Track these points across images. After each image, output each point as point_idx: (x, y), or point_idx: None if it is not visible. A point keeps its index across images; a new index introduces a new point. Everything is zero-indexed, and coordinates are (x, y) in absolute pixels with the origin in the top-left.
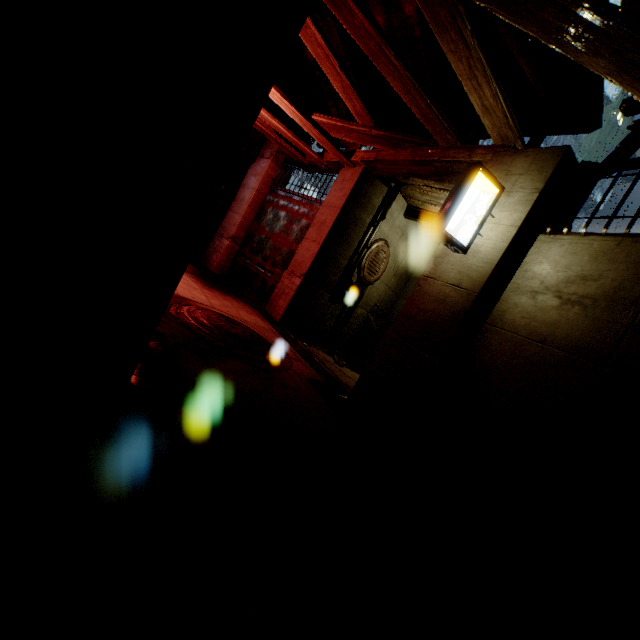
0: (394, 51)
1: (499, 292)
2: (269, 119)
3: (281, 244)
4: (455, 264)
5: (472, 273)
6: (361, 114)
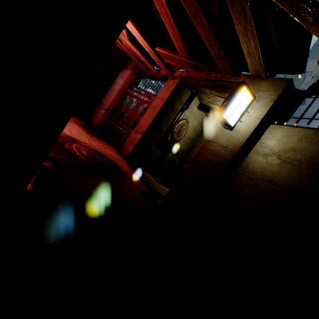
0: (204, 14)
1: (247, 153)
2: (132, 47)
3: (132, 116)
4: (225, 135)
5: (234, 141)
6: (182, 50)
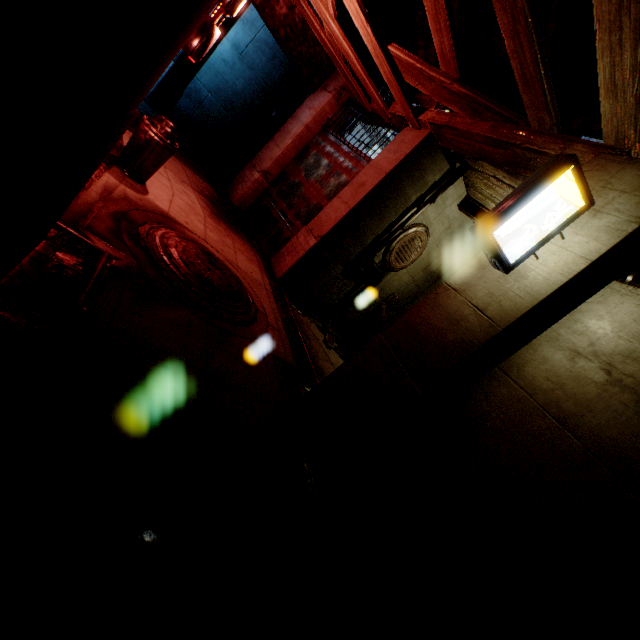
0: None
1: (530, 335)
2: (340, 39)
3: (312, 195)
4: (489, 282)
5: (506, 301)
6: (447, 57)
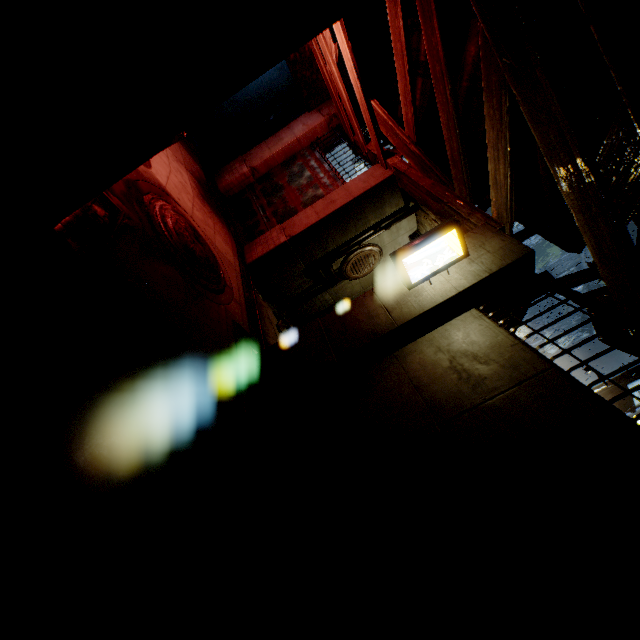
0: (452, 86)
1: (417, 335)
2: (338, 80)
3: (290, 199)
4: (399, 294)
5: (405, 308)
6: (410, 125)
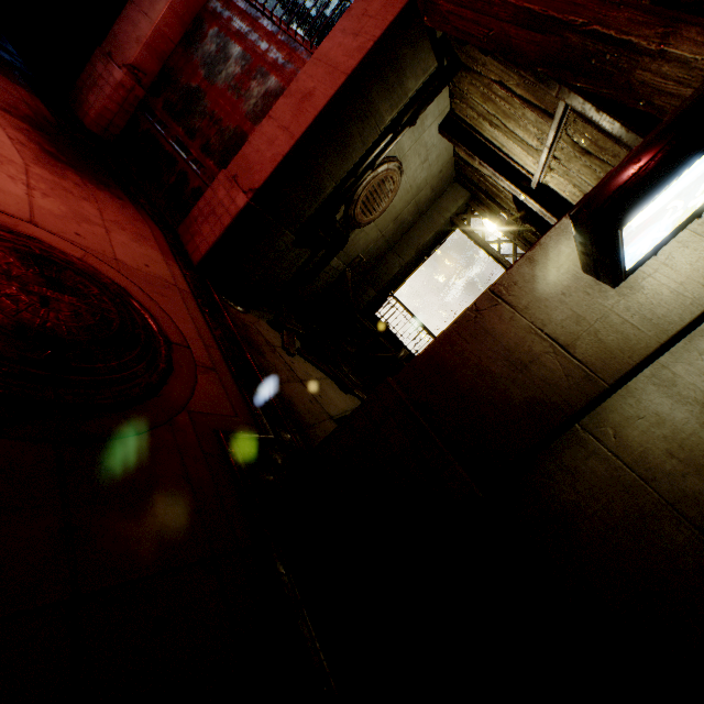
0: None
1: (632, 377)
2: None
3: (224, 113)
4: (571, 294)
5: (608, 332)
6: None
